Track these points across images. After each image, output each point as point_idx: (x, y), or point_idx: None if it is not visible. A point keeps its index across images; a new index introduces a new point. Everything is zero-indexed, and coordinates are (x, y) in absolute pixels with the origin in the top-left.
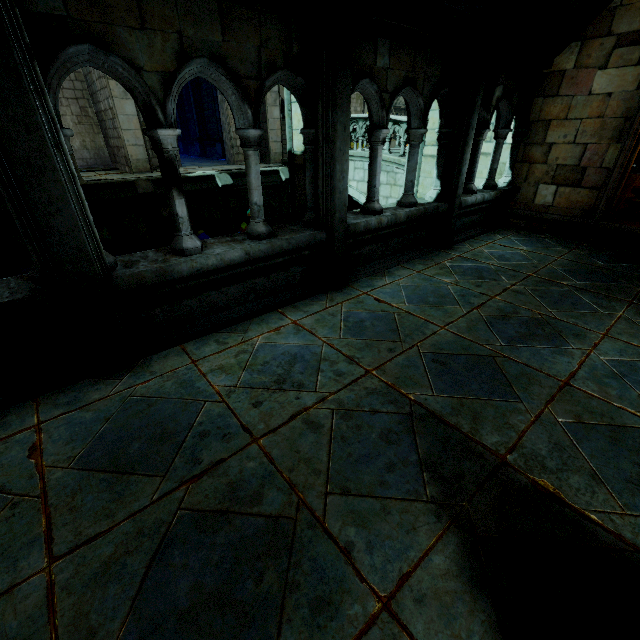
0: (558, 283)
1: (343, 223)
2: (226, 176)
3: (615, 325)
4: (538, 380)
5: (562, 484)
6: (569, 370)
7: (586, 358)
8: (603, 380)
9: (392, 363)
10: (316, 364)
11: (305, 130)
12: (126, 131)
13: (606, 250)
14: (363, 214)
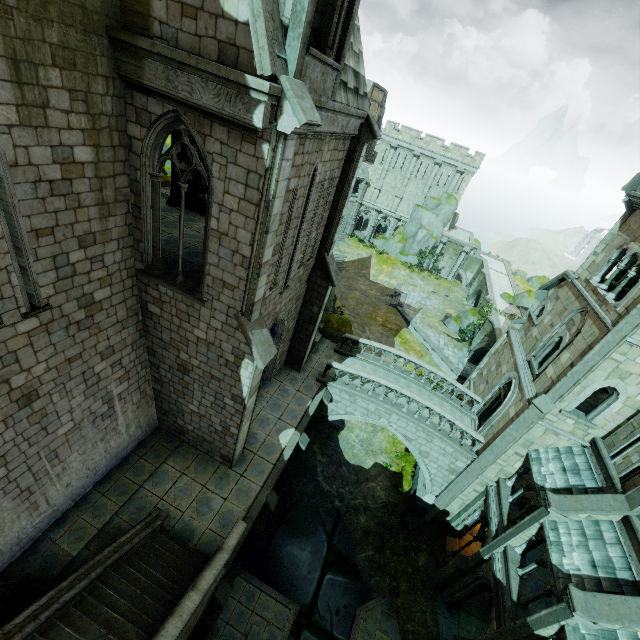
0: None
1: None
2: (304, 435)
3: None
4: None
5: None
6: None
7: None
8: None
9: None
10: None
11: None
12: (239, 443)
13: None
14: (525, 608)
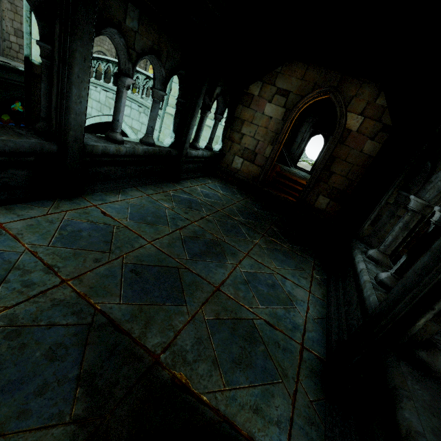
0: (232, 218)
1: (78, 142)
2: None
3: (253, 248)
4: (202, 287)
5: (193, 373)
6: (222, 279)
7: (233, 270)
8: (238, 286)
9: (93, 273)
10: (3, 273)
11: (40, 42)
12: None
13: (260, 202)
14: (106, 140)
